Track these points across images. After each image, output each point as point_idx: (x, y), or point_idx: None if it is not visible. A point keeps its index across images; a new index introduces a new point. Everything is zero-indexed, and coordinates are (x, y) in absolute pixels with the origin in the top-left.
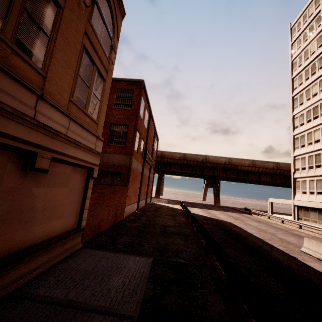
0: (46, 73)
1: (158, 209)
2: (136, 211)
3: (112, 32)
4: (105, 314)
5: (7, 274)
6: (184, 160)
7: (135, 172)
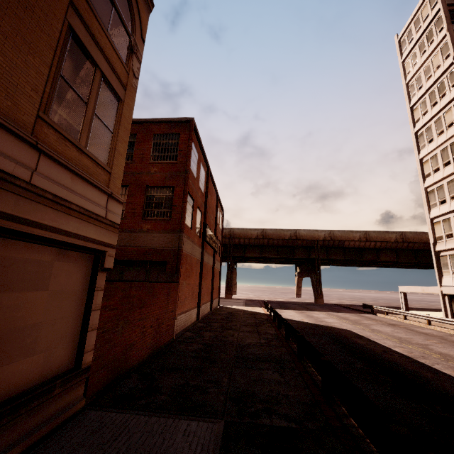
0: None
1: (231, 316)
2: (196, 321)
3: (132, 26)
4: None
5: None
6: (264, 239)
7: (189, 260)
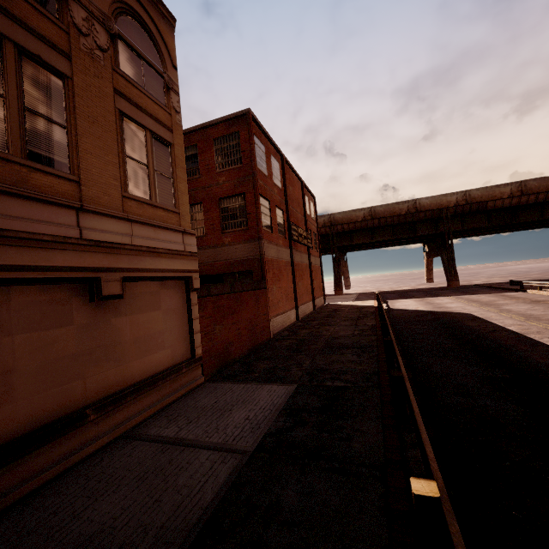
0: (78, 176)
1: (334, 313)
2: (296, 322)
3: (162, 64)
4: (216, 449)
5: (112, 415)
6: (373, 219)
7: (276, 264)
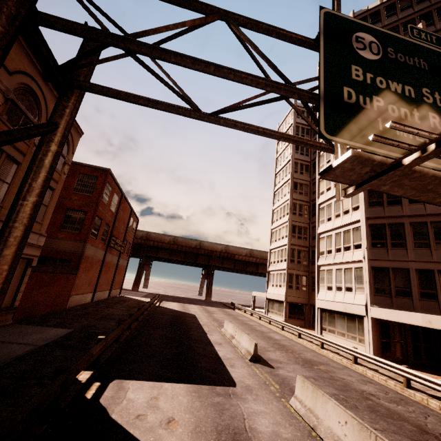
0: (4, 204)
1: (121, 302)
2: (90, 302)
3: (67, 152)
4: (22, 344)
5: None
6: (174, 244)
7: (90, 260)
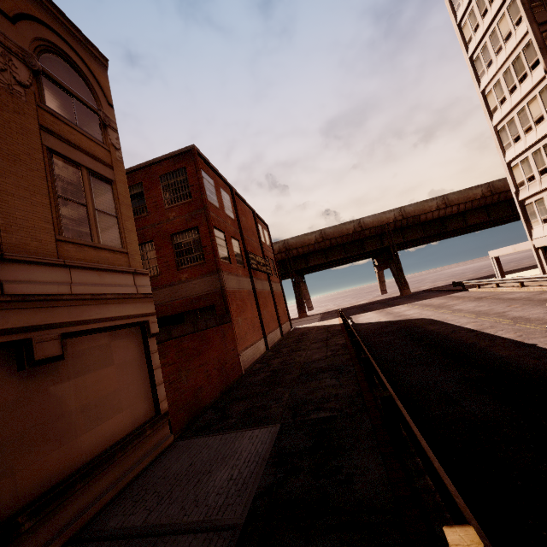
0: None
1: (303, 337)
2: (266, 352)
3: (96, 101)
4: (198, 531)
5: (56, 515)
6: (324, 241)
7: (238, 295)
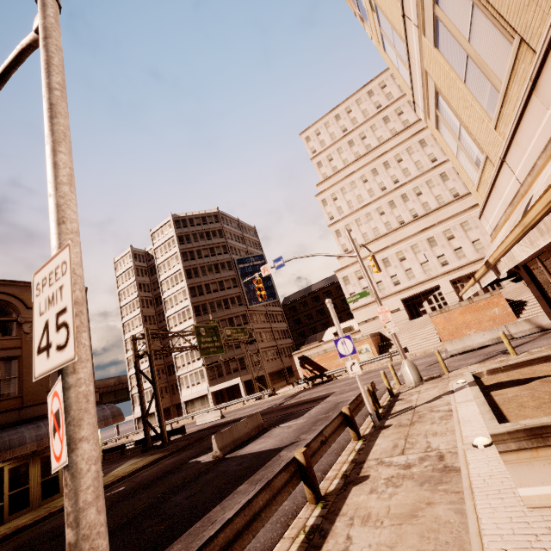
0: None
1: None
2: None
3: None
4: None
5: None
6: None
7: None
